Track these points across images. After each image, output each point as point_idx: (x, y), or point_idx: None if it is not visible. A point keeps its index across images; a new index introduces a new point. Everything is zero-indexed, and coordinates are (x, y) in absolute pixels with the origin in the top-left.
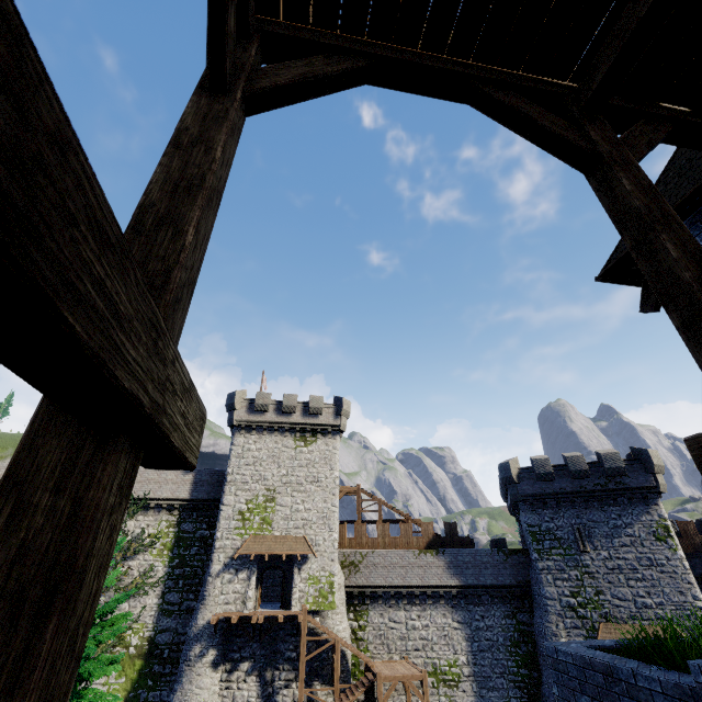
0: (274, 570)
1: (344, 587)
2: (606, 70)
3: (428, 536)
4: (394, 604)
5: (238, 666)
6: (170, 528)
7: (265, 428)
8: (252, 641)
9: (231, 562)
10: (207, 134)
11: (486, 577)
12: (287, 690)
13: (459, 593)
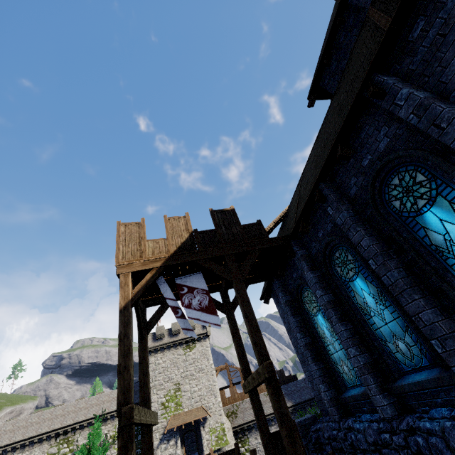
0: (190, 433)
1: (232, 428)
2: (223, 291)
3: None
4: None
5: None
6: None
7: (165, 347)
8: None
9: (164, 436)
10: (144, 355)
11: (305, 395)
12: None
13: (293, 410)
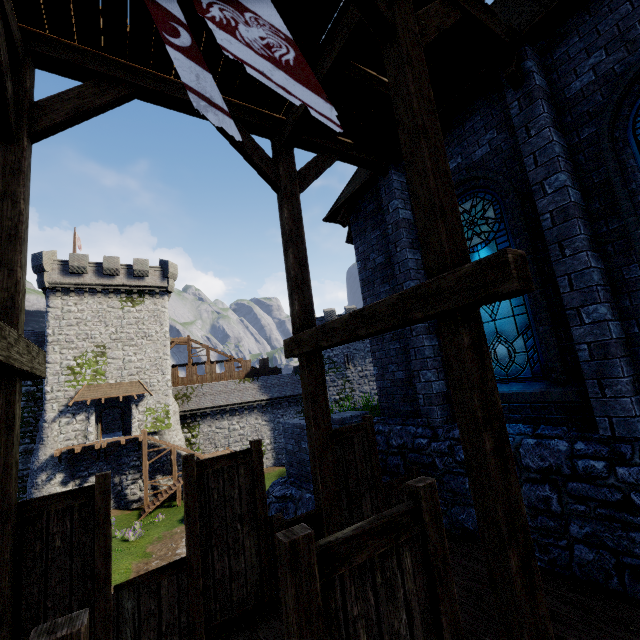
0: (113, 410)
1: (179, 412)
2: (289, 131)
3: (247, 370)
4: (220, 418)
5: (87, 480)
6: None
7: (86, 290)
8: (98, 461)
9: (67, 409)
10: (10, 188)
11: (286, 391)
12: (135, 485)
13: (267, 404)
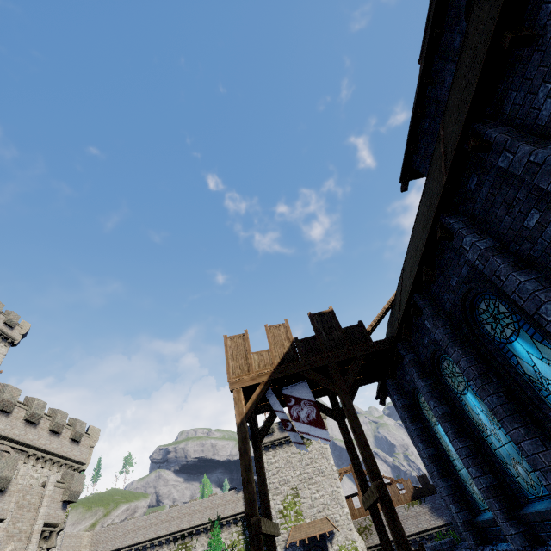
0: (316, 549)
1: (367, 549)
2: (331, 396)
3: (410, 491)
4: None
5: None
6: (239, 536)
7: (277, 444)
8: None
9: (286, 550)
10: (260, 465)
11: None
12: None
13: (447, 531)
